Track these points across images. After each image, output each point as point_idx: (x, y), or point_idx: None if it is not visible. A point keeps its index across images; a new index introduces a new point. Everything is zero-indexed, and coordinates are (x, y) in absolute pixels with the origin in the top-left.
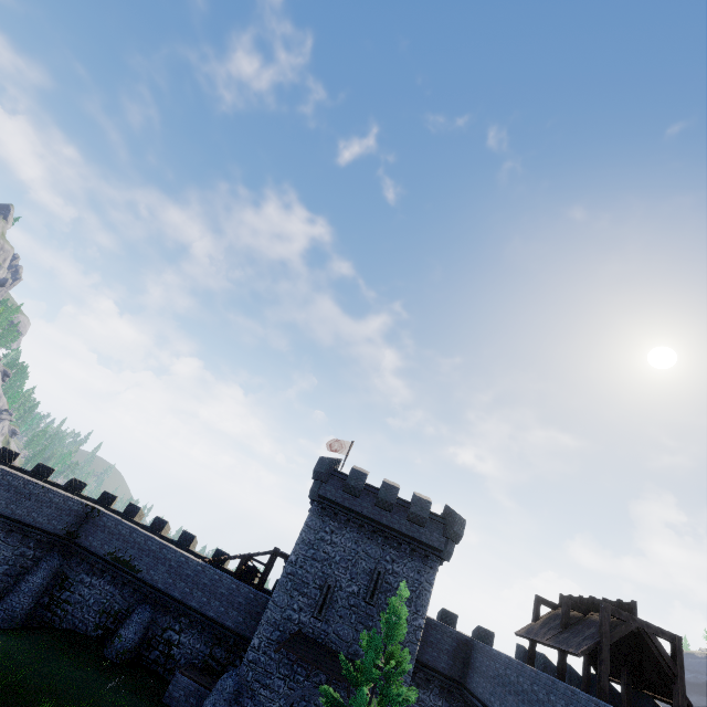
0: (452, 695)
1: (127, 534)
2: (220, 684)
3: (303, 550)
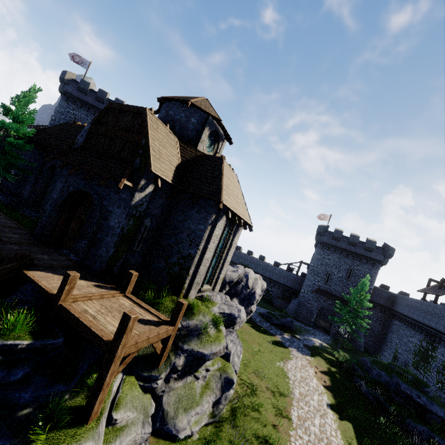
0: (386, 312)
1: (244, 256)
2: (292, 301)
3: (316, 262)
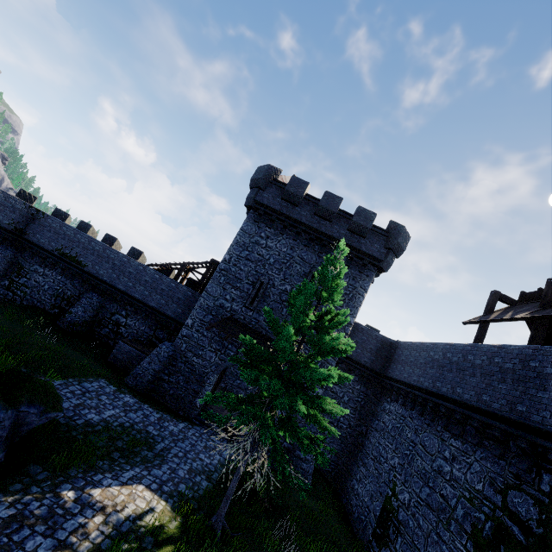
0: (370, 383)
1: (72, 235)
2: (155, 350)
3: (237, 251)
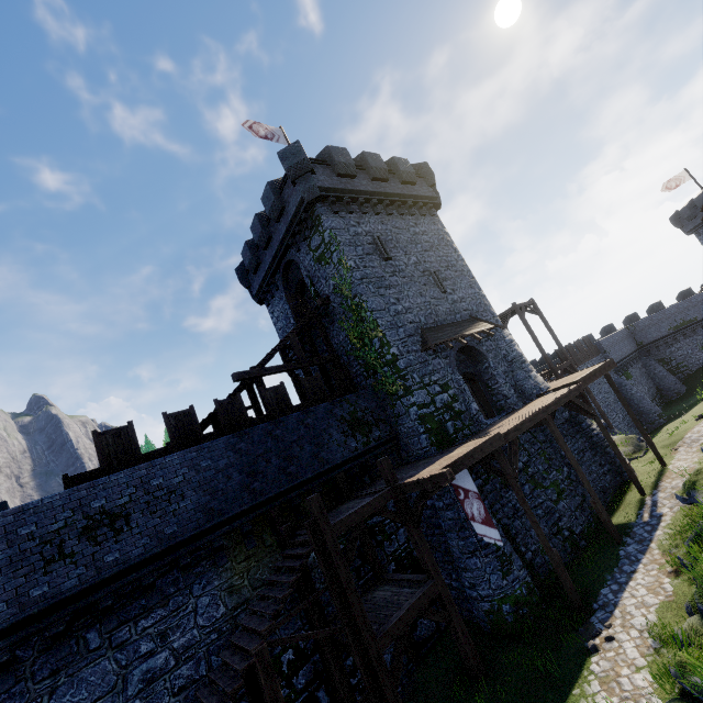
0: None
1: (662, 316)
2: None
3: None
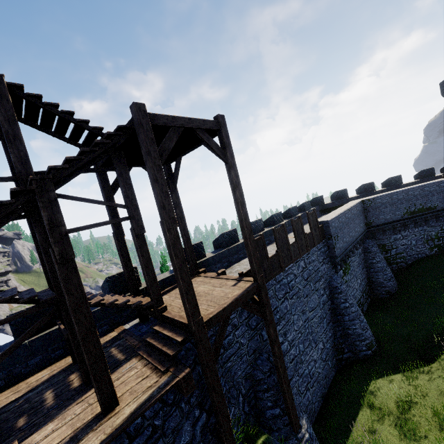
0: None
1: (404, 196)
2: None
3: None
